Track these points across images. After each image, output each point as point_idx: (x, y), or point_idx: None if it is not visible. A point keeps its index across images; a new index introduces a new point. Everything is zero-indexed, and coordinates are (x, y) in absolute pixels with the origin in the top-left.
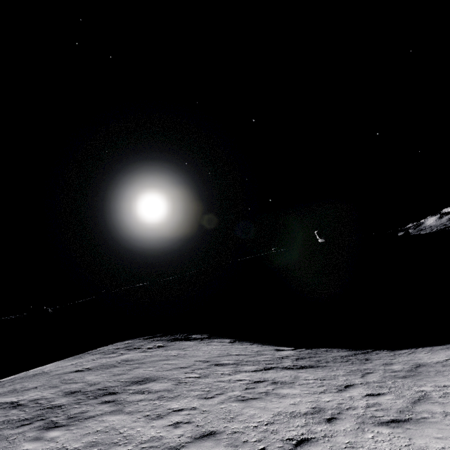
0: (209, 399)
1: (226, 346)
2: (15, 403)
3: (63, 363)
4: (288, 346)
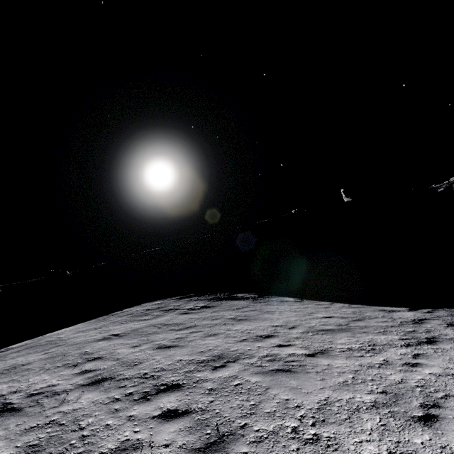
0: (430, 423)
1: (295, 306)
2: (2, 400)
3: (84, 327)
4: (394, 306)
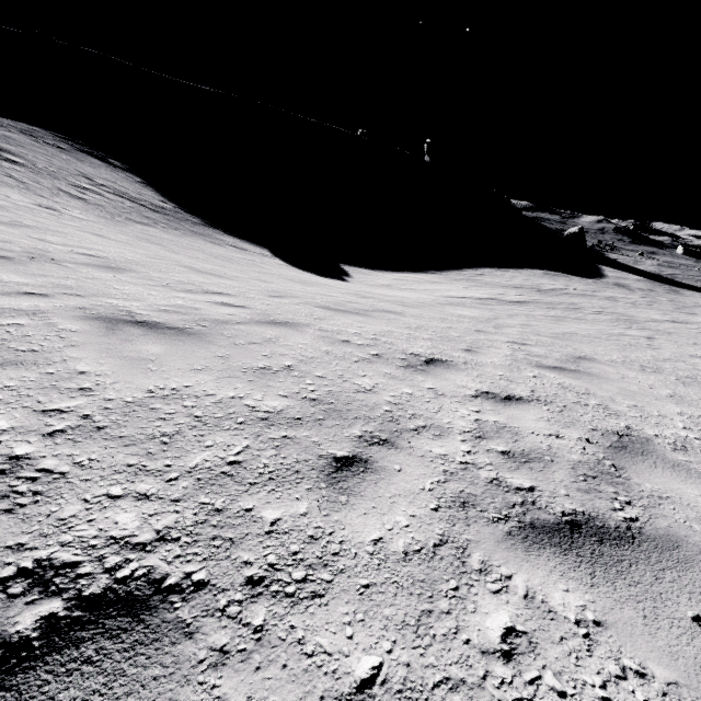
0: (36, 174)
1: (127, 180)
2: None
3: None
4: (178, 206)
